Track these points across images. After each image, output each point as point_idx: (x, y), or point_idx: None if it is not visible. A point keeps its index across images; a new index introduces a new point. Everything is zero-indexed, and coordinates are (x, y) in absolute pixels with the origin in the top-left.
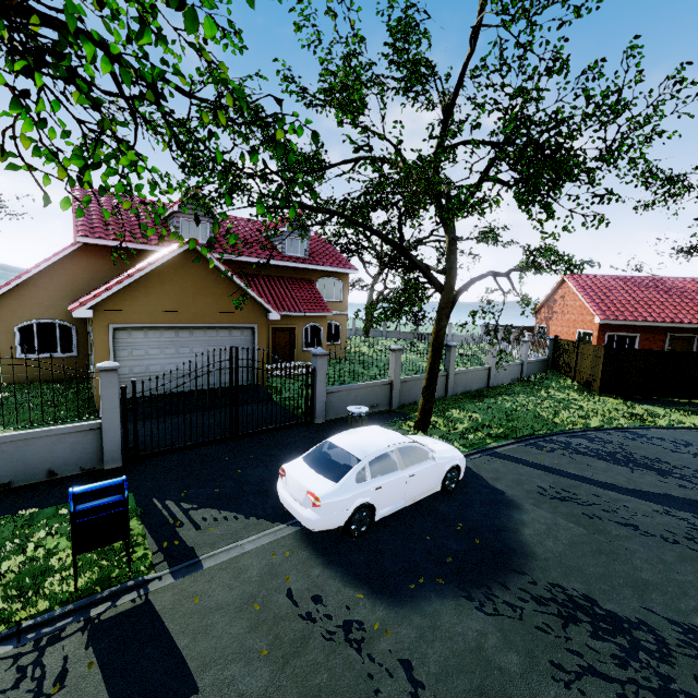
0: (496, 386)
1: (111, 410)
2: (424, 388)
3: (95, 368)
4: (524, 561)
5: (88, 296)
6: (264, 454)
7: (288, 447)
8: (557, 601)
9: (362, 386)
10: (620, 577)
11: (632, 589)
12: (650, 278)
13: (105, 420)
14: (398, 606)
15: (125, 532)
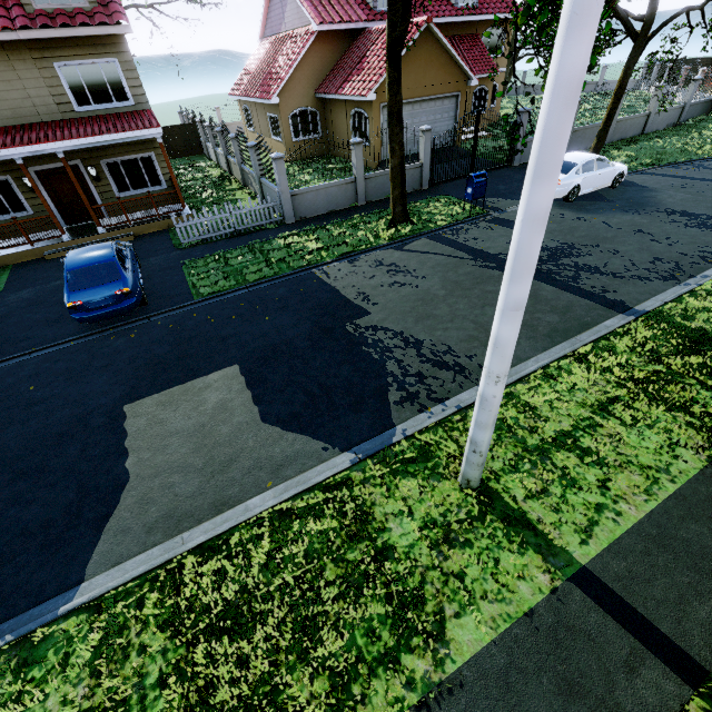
0: (650, 133)
1: (427, 156)
2: (600, 131)
3: (374, 138)
4: (654, 205)
5: (360, 82)
6: (497, 180)
7: (508, 177)
8: (667, 212)
9: None
10: (702, 206)
11: (705, 208)
12: None
13: (424, 161)
14: (597, 215)
15: (484, 194)
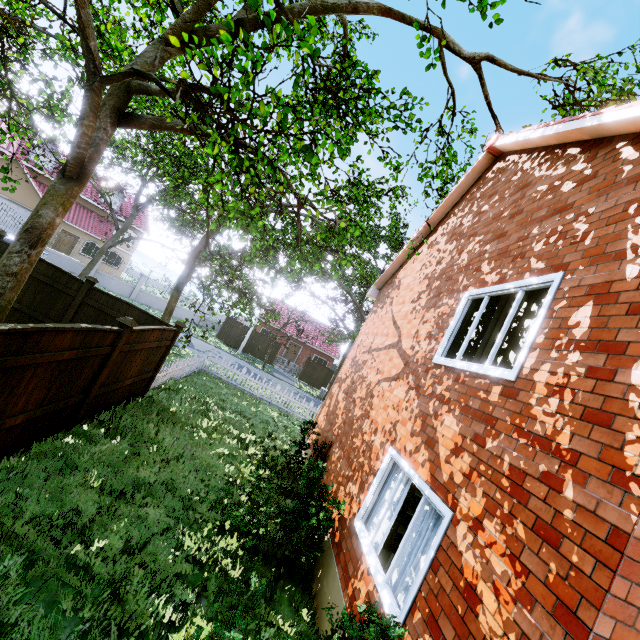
0: (174, 316)
1: None
2: (87, 265)
3: None
4: None
5: None
6: None
7: None
8: None
9: (69, 259)
10: None
11: None
12: (313, 318)
13: None
14: None
15: None
